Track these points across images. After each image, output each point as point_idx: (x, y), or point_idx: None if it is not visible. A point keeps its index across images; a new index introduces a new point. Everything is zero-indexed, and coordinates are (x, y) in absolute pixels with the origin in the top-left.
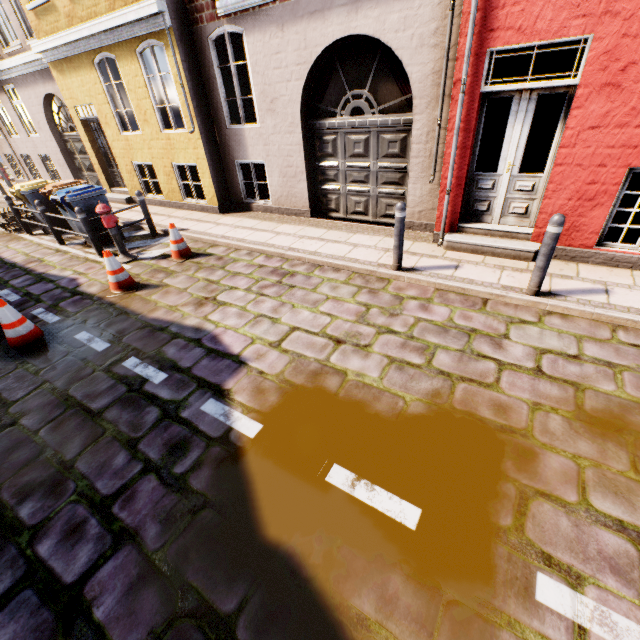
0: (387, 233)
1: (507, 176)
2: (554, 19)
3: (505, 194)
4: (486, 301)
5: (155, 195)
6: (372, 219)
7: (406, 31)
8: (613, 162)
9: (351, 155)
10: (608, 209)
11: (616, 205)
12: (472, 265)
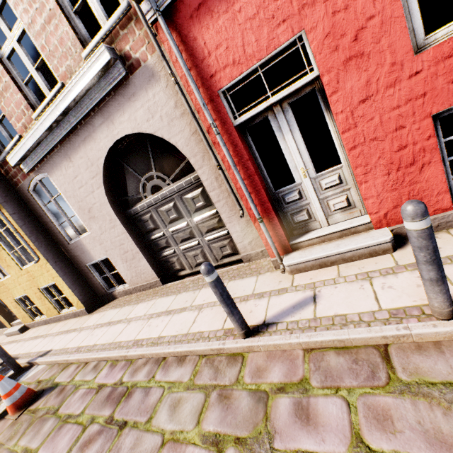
0: (230, 275)
1: (307, 181)
2: (259, 38)
3: (316, 196)
4: (386, 352)
5: (40, 316)
6: (215, 264)
7: (154, 116)
8: (409, 119)
9: (169, 222)
10: (440, 164)
11: (444, 156)
12: (330, 287)
